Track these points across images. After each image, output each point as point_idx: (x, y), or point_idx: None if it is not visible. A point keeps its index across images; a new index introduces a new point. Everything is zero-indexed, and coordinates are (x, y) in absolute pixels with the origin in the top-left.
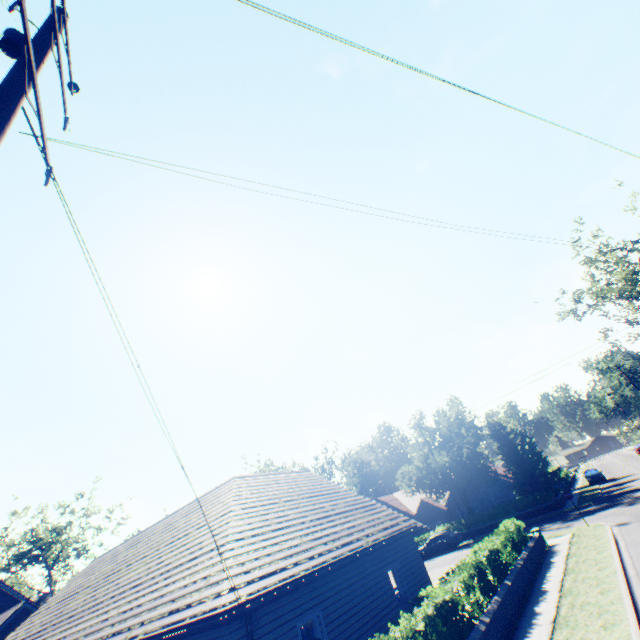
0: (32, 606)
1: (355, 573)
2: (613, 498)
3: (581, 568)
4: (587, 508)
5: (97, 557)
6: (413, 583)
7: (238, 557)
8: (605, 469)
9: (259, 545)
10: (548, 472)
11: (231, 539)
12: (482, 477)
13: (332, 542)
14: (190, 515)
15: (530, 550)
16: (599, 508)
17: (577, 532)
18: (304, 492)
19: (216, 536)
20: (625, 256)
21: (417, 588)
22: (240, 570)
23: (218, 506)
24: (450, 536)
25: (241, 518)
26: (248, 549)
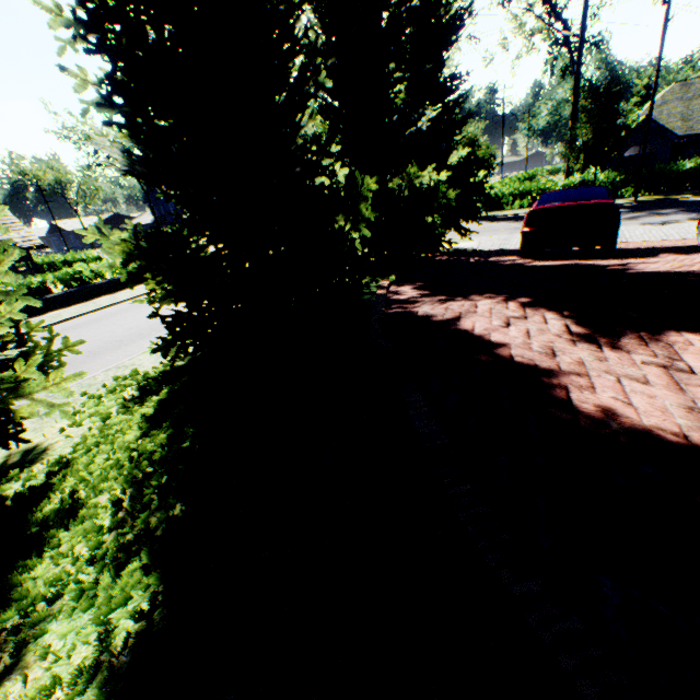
0: None
1: None
2: None
3: (136, 291)
4: None
5: None
6: None
7: None
8: None
9: None
10: None
11: None
12: None
13: None
14: None
15: None
16: None
17: None
18: None
19: None
20: None
21: None
22: None
23: None
24: None
25: None
26: None
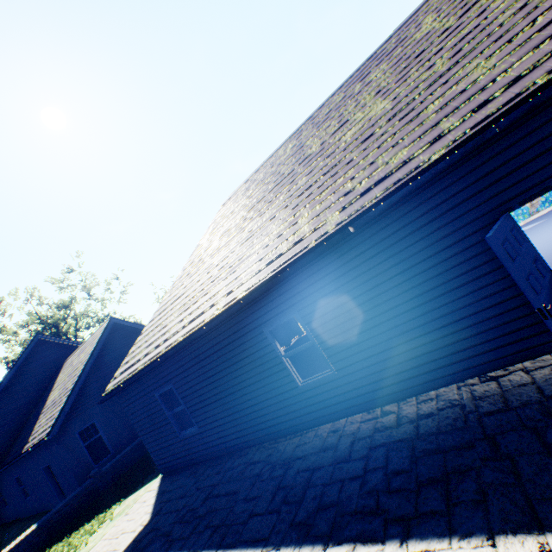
0: (121, 322)
1: None
2: None
3: None
4: None
5: (234, 191)
6: None
7: None
8: None
9: None
10: None
11: None
12: None
13: None
14: None
15: None
16: None
17: None
18: None
19: None
20: None
21: None
22: None
23: None
24: None
25: None
26: None
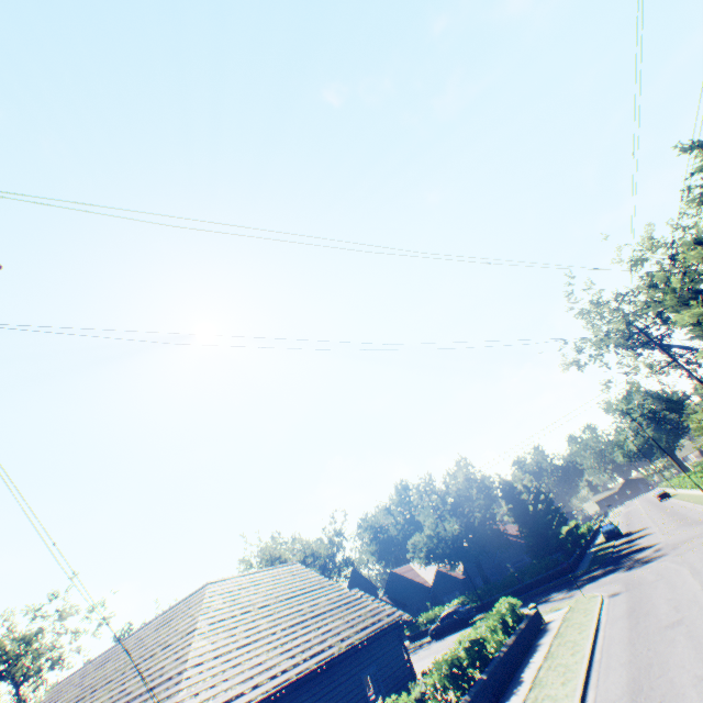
0: None
1: (324, 685)
2: (618, 560)
3: (559, 652)
4: (594, 572)
5: (65, 678)
6: (392, 685)
7: (193, 687)
8: (627, 519)
9: (219, 669)
10: (560, 533)
11: (189, 665)
12: (494, 543)
13: (301, 654)
14: (160, 629)
15: (520, 632)
16: (603, 573)
17: (573, 605)
18: (284, 592)
19: (177, 660)
20: (617, 307)
21: (397, 690)
22: (192, 702)
23: (187, 621)
24: (462, 611)
25: (206, 637)
26: (206, 675)
